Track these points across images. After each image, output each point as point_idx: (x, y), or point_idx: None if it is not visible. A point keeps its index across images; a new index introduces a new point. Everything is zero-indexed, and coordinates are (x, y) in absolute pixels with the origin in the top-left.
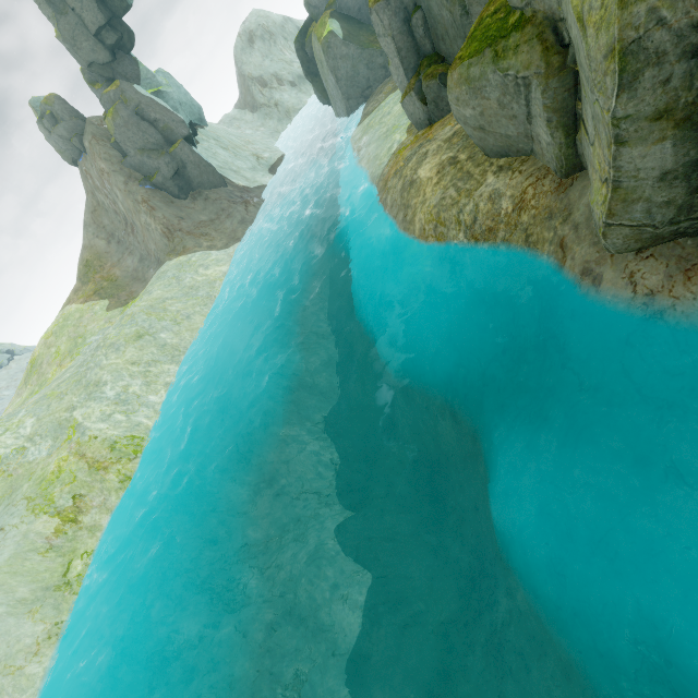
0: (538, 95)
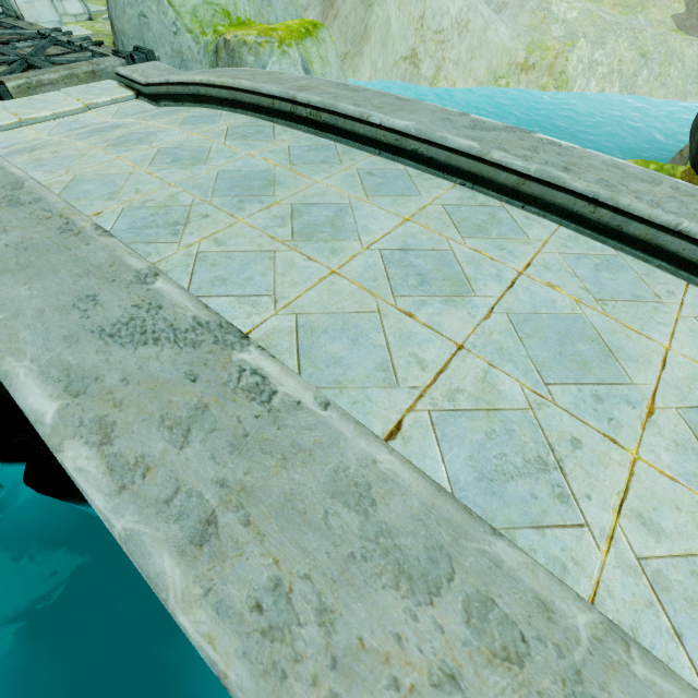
0: None
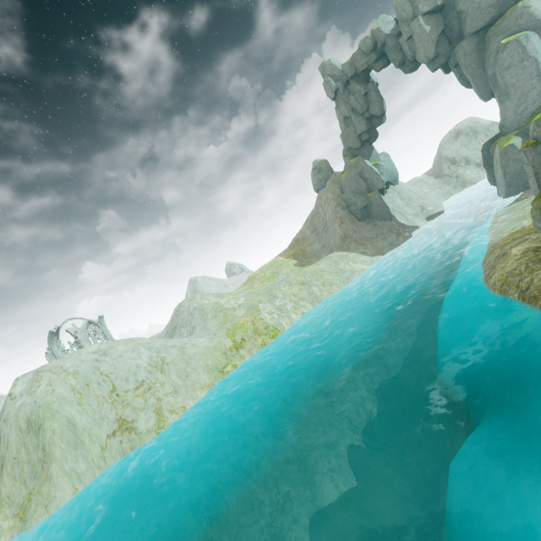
0: None
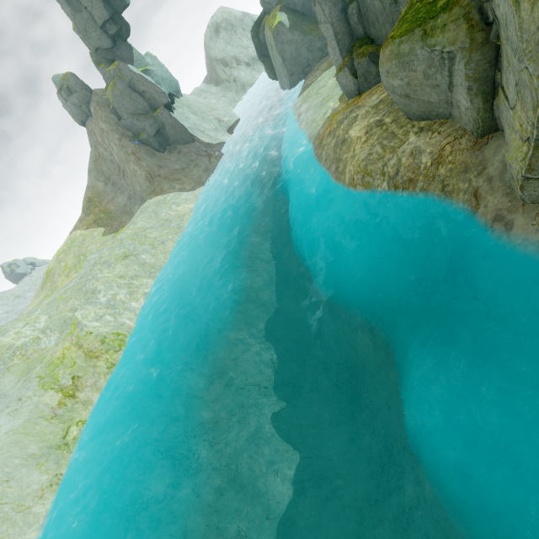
0: (461, 67)
